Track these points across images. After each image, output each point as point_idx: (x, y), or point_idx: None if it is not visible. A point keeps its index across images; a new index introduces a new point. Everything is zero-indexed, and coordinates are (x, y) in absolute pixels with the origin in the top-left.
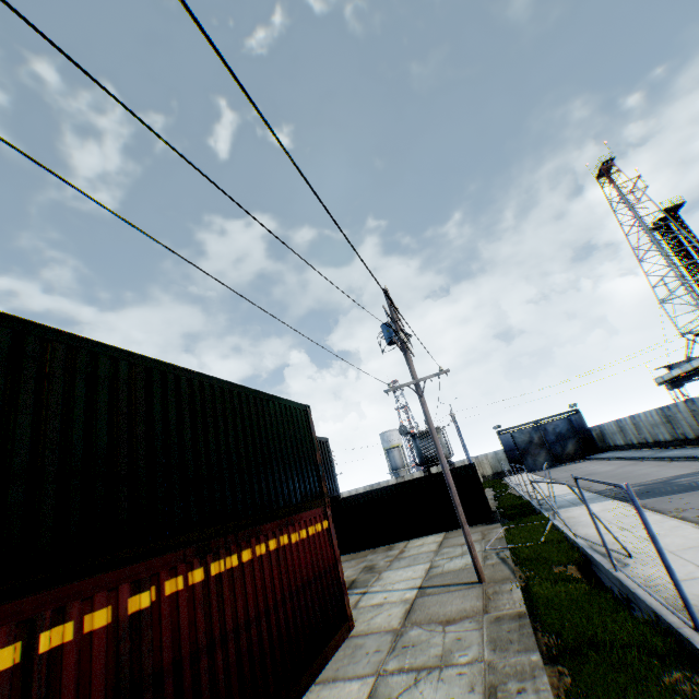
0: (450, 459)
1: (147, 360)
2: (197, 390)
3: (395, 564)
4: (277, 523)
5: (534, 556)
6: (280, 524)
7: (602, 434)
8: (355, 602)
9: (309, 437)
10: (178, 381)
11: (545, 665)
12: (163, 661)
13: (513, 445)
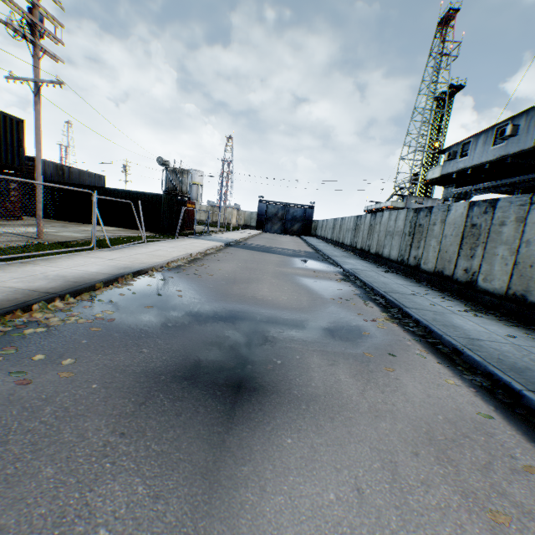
0: (186, 195)
1: None
2: None
3: (49, 227)
4: None
5: (99, 241)
6: None
7: (317, 226)
8: None
9: None
10: None
11: None
12: None
13: (265, 212)
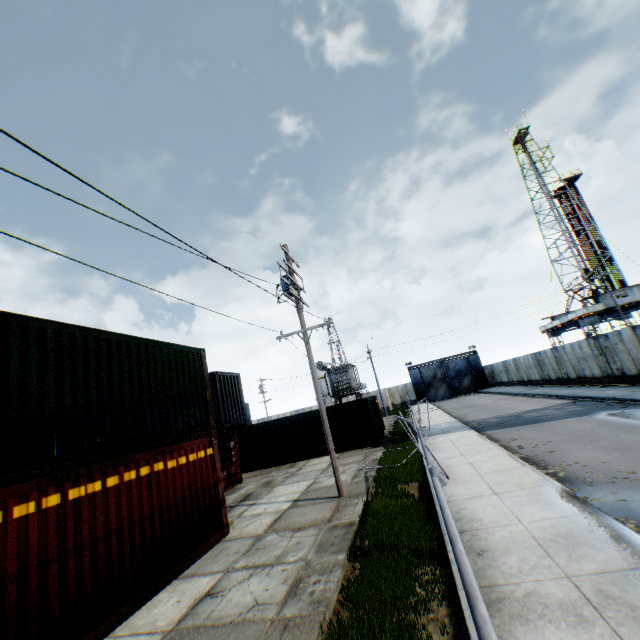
0: (358, 391)
1: (6, 315)
2: (67, 340)
3: (288, 480)
4: (153, 453)
5: (389, 476)
6: (155, 454)
7: (493, 372)
8: (241, 512)
9: (201, 377)
10: (44, 333)
11: (348, 562)
12: (8, 570)
13: (420, 379)
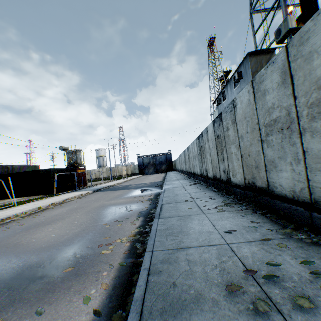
0: (81, 165)
1: None
2: None
3: None
4: None
5: None
6: None
7: (175, 164)
8: None
9: None
10: None
11: None
12: None
13: (142, 163)
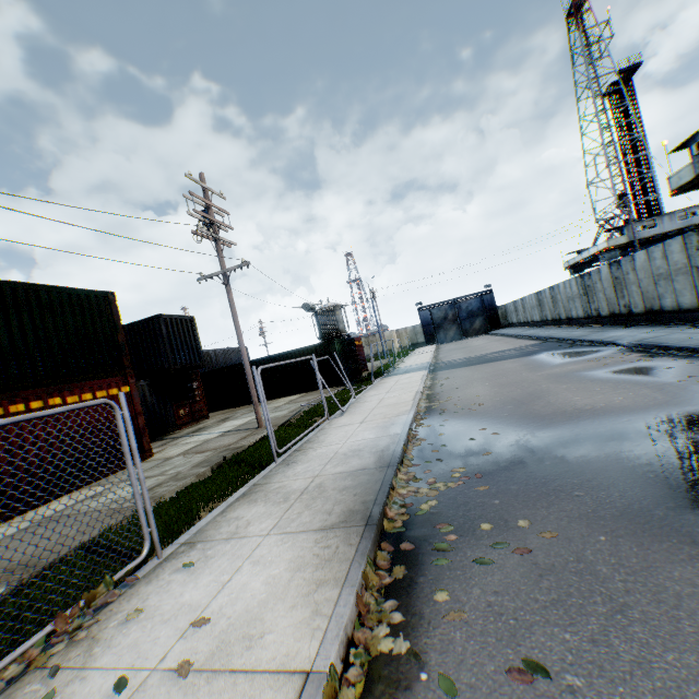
0: (345, 333)
1: None
2: None
3: (243, 416)
4: (47, 390)
5: (312, 411)
6: (51, 391)
7: (506, 312)
8: (180, 442)
9: (112, 320)
10: None
11: (211, 474)
12: None
13: (430, 320)
